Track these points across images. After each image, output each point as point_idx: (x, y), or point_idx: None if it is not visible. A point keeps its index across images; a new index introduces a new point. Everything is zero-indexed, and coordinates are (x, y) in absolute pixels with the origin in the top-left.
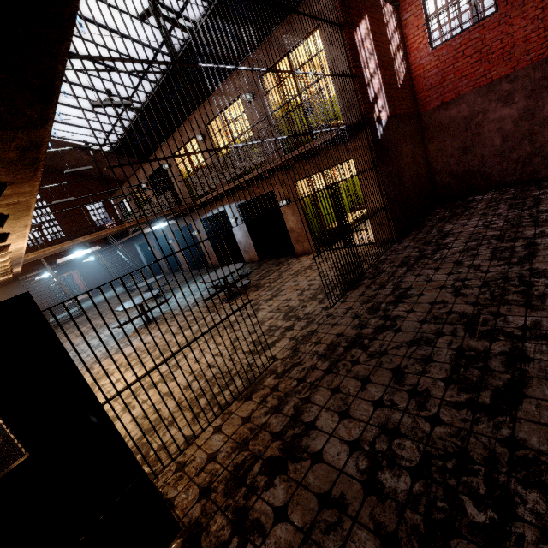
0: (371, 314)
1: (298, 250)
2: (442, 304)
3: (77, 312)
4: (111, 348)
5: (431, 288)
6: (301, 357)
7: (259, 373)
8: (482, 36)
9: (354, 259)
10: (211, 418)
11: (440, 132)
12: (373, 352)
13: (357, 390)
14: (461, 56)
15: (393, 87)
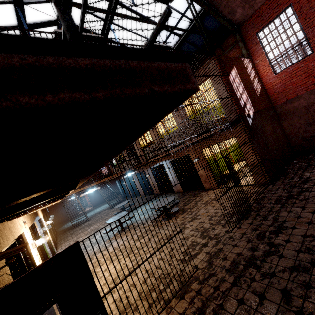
0: (259, 240)
1: (206, 187)
2: (311, 237)
3: (85, 219)
4: (102, 245)
5: (301, 223)
6: (214, 269)
7: (188, 278)
8: (306, 65)
9: (242, 198)
10: (160, 309)
11: (289, 115)
12: (265, 272)
13: (256, 304)
14: (294, 76)
15: (254, 97)
